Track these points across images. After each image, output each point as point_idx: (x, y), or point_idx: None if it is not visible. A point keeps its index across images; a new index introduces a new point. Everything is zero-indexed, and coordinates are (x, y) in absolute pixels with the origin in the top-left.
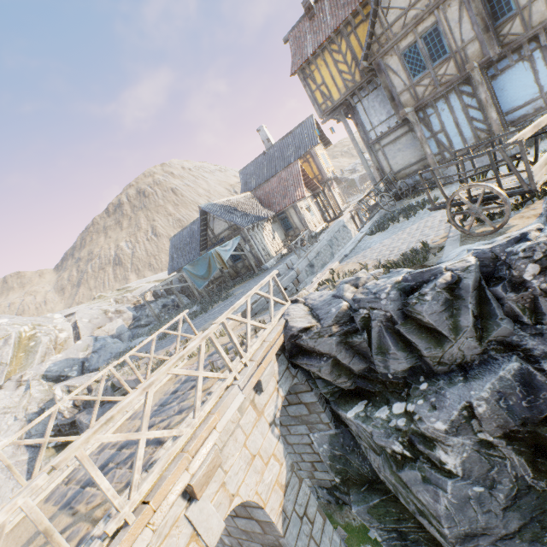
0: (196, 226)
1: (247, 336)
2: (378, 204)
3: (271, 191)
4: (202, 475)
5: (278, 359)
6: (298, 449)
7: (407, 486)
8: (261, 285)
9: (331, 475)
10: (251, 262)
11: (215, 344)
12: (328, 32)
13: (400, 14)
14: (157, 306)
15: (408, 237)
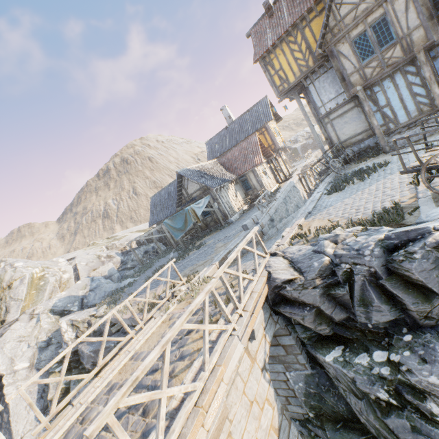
0: (172, 187)
1: (239, 288)
2: (329, 168)
3: (233, 158)
4: (215, 429)
5: (262, 307)
6: (274, 385)
7: (393, 433)
8: (247, 241)
9: (304, 409)
10: (219, 217)
11: (216, 298)
12: (286, 26)
13: (351, 8)
14: (140, 252)
15: (371, 197)
